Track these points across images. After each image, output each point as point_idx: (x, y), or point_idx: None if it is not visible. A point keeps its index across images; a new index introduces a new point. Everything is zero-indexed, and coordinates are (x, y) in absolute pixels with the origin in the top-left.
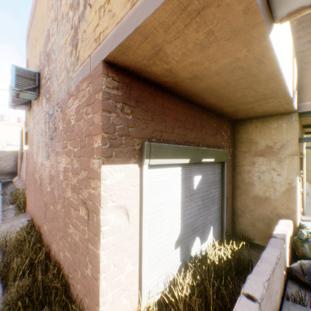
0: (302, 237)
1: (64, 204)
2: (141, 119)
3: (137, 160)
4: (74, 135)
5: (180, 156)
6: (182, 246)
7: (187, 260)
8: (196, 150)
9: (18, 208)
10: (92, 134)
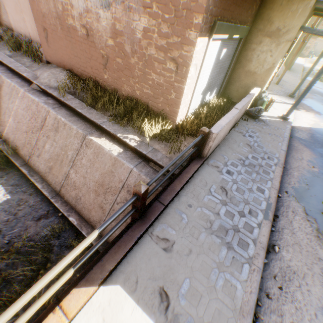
0: (261, 97)
1: (143, 59)
2: (220, 0)
3: (209, 35)
4: (165, 1)
5: (226, 33)
6: (203, 94)
7: (202, 103)
8: (234, 28)
9: (33, 56)
10: (192, 11)
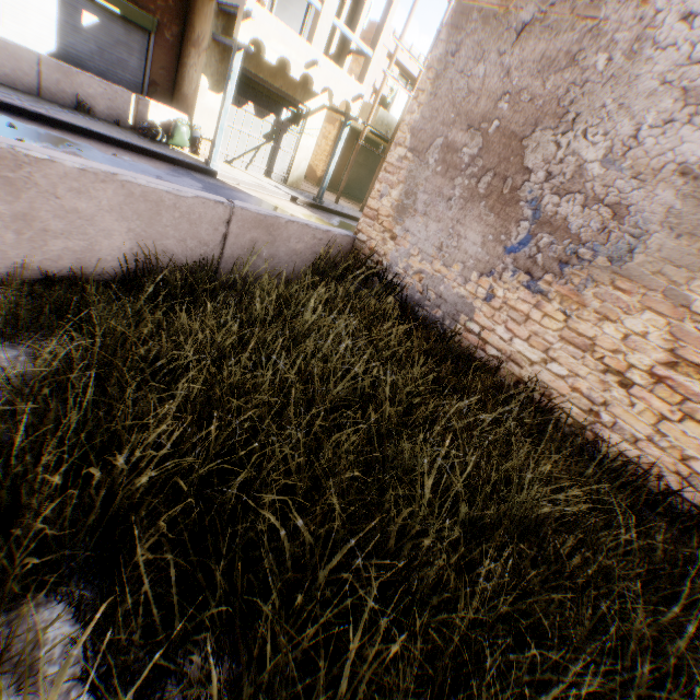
0: (174, 120)
1: None
2: None
3: None
4: None
5: None
6: None
7: None
8: None
9: None
10: None
